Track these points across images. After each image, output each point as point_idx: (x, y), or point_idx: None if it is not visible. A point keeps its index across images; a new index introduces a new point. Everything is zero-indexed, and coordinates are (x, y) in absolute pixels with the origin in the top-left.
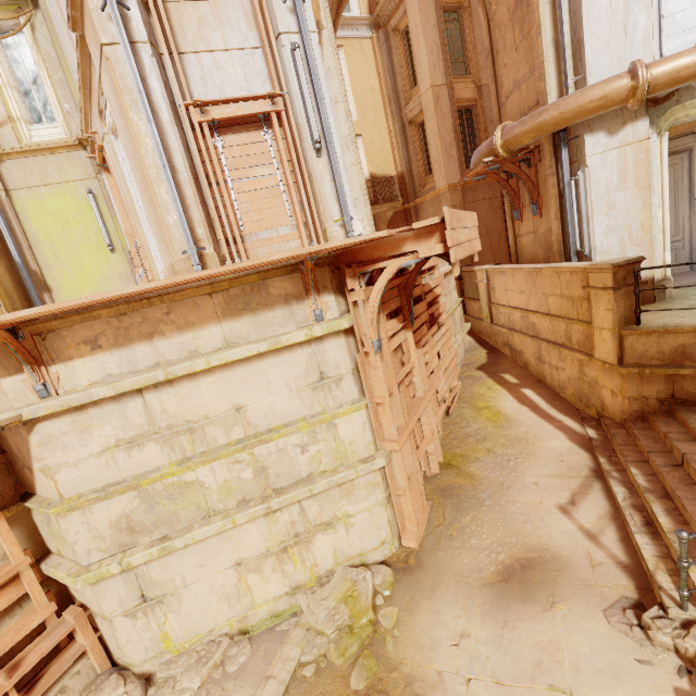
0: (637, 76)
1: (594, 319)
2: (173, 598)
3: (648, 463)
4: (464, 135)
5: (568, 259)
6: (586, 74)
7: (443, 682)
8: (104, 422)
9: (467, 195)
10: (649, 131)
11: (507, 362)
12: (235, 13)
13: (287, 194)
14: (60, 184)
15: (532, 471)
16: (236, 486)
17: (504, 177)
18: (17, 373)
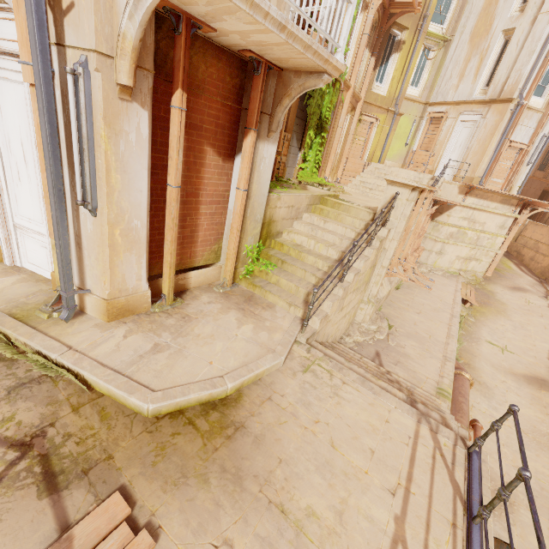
0: None
1: None
2: (443, 255)
3: None
4: (547, 153)
5: None
6: None
7: (498, 293)
8: (464, 212)
9: (528, 182)
10: None
11: (513, 257)
12: (535, 117)
13: (509, 171)
14: (408, 114)
15: (522, 279)
16: (471, 239)
17: None
18: (462, 195)
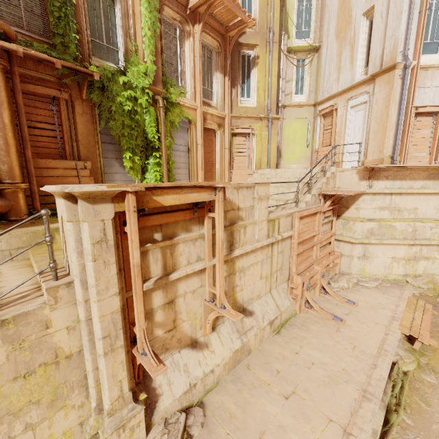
0: None
1: None
2: (371, 259)
3: None
4: None
5: None
6: None
7: None
8: (378, 200)
9: None
10: None
11: None
12: None
13: (431, 141)
14: (300, 119)
15: None
16: (404, 232)
17: None
18: (365, 180)
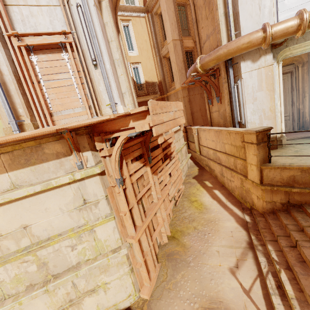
0: (266, 31)
1: (247, 158)
2: None
3: (277, 242)
4: (189, 64)
5: (234, 125)
6: (241, 30)
7: None
8: None
9: (190, 91)
10: (273, 60)
11: (207, 174)
12: None
13: (79, 89)
14: None
15: (216, 243)
16: (24, 277)
17: (204, 83)
18: None
